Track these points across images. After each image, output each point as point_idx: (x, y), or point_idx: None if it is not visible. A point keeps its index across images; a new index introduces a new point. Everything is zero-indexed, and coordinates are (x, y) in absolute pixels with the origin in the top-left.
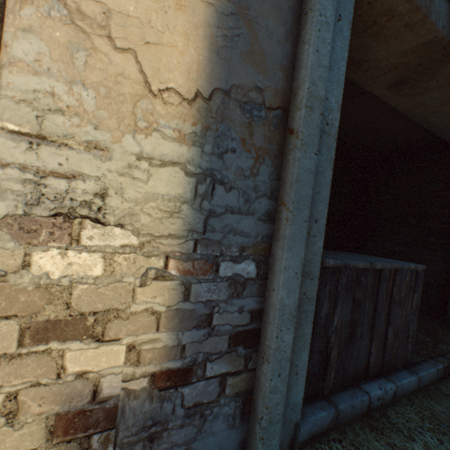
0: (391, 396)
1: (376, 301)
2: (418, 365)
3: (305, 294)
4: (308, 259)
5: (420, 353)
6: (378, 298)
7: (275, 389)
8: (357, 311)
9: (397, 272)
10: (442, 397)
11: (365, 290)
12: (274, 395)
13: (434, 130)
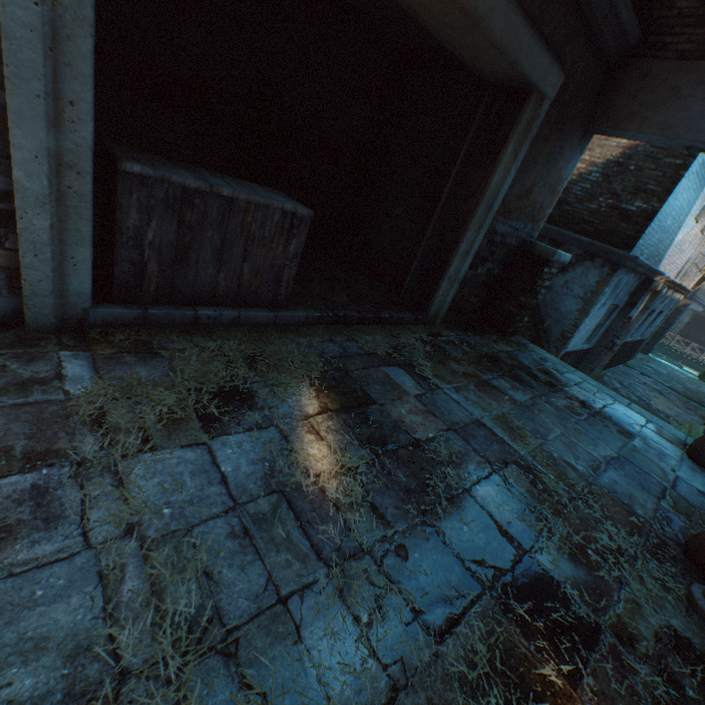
0: (231, 320)
1: (226, 233)
2: (291, 310)
3: (72, 188)
4: (68, 149)
5: (314, 306)
6: (228, 230)
7: (34, 267)
8: (191, 236)
9: (259, 207)
10: (291, 332)
11: (203, 216)
12: (34, 272)
13: (431, 30)
